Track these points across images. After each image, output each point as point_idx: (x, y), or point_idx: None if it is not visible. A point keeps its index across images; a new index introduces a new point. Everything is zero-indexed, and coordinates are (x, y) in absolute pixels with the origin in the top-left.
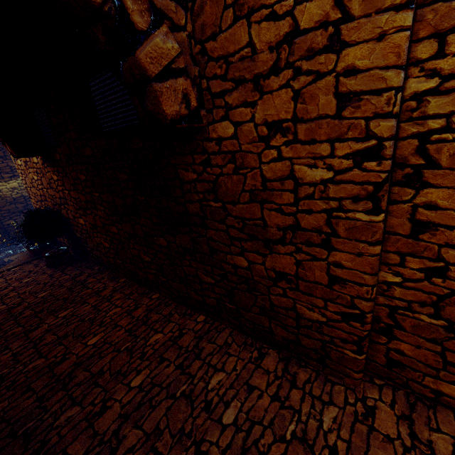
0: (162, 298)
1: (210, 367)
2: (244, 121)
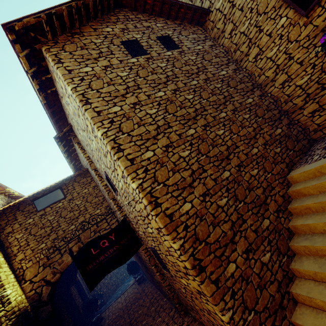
0: (159, 293)
1: (159, 316)
2: None
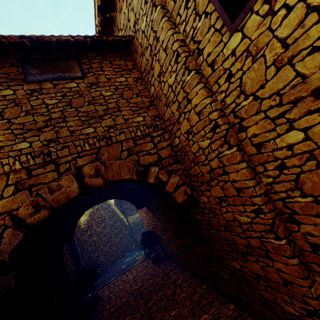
0: (208, 289)
1: None
2: (209, 196)
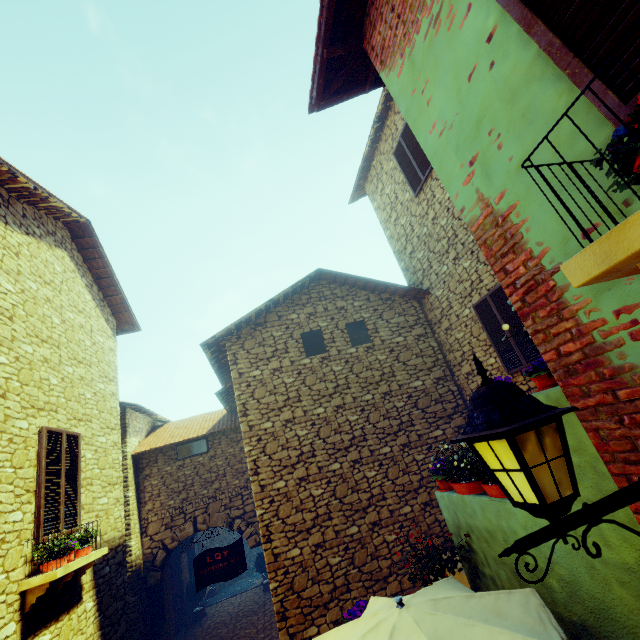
0: None
1: None
2: None
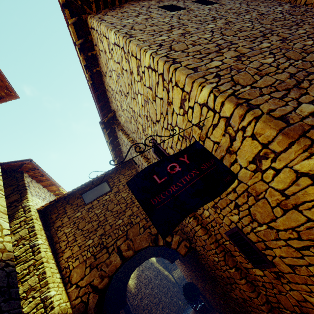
0: None
1: None
2: (199, 246)
